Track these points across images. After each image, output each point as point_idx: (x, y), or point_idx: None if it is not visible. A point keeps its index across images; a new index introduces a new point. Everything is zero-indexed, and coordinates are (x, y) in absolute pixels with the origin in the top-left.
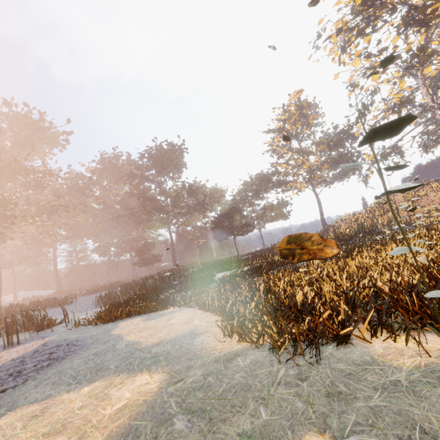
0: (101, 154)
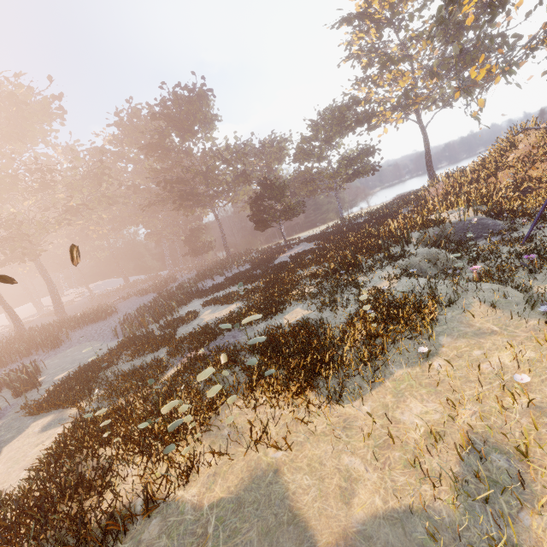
0: (115, 113)
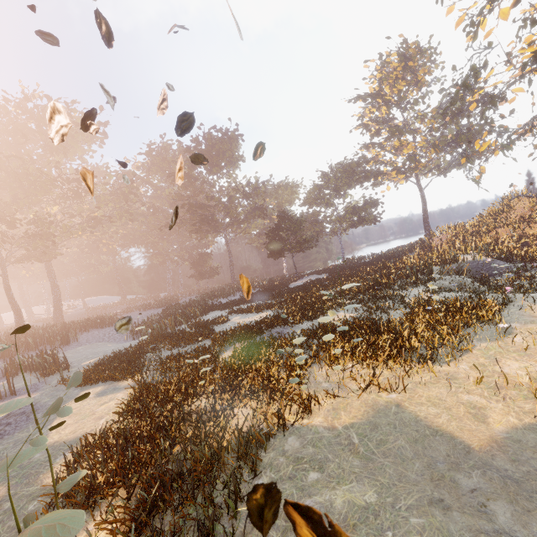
0: (147, 144)
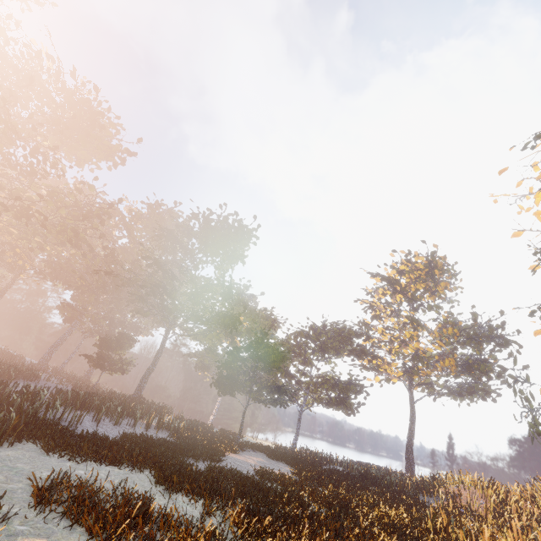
0: (157, 201)
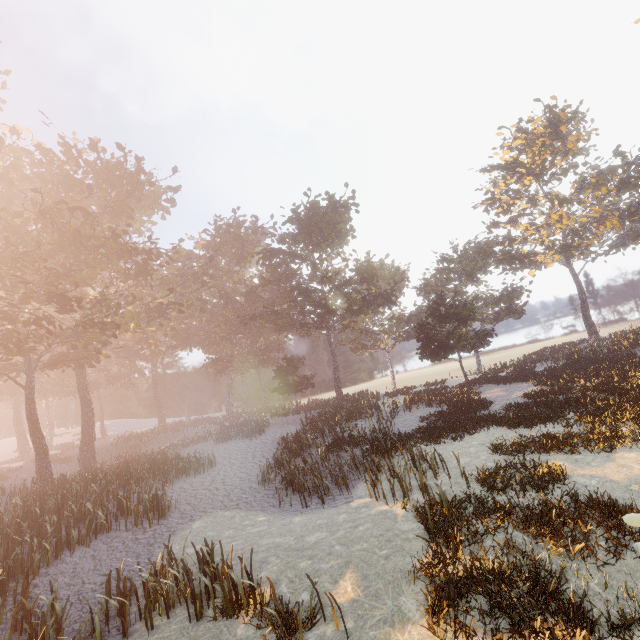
0: (216, 220)
